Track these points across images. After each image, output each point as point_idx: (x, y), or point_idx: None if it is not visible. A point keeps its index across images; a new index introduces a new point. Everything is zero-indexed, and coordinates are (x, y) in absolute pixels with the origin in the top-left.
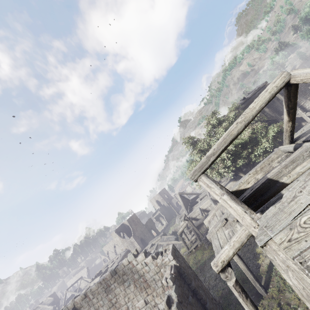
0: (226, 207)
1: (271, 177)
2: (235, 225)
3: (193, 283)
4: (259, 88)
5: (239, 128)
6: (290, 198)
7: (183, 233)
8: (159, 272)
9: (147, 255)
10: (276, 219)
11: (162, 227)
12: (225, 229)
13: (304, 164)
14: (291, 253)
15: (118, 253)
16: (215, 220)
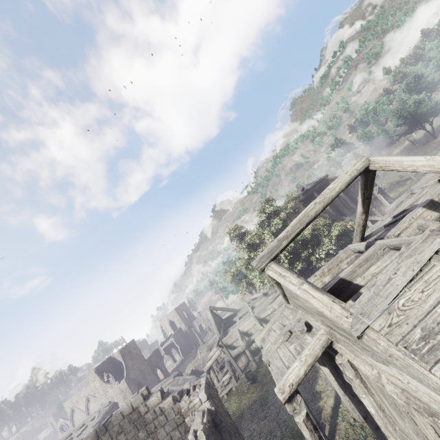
0: (307, 298)
1: (344, 277)
2: (303, 337)
3: (233, 438)
4: (320, 181)
5: (317, 209)
6: (385, 280)
7: (211, 370)
8: (182, 424)
9: (165, 396)
10: (372, 304)
11: (174, 365)
12: (290, 344)
13: (379, 264)
14: (393, 338)
15: (92, 411)
16: (273, 335)
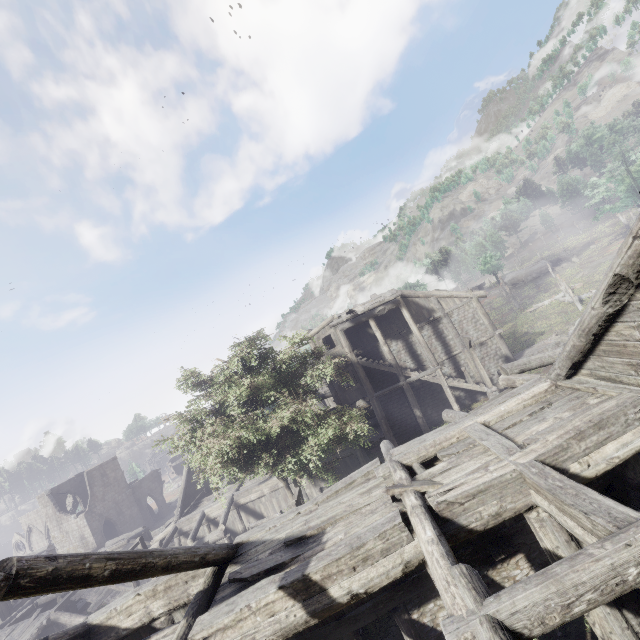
0: None
1: None
2: None
3: None
4: (384, 301)
5: None
6: None
7: None
8: None
9: None
10: None
11: None
12: None
13: None
14: None
15: None
16: None
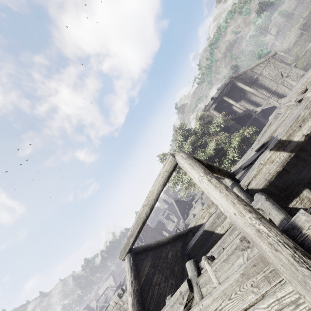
0: None
1: (206, 229)
2: None
3: None
4: (226, 85)
5: (146, 211)
6: None
7: None
8: None
9: None
10: None
11: (174, 225)
12: None
13: None
14: None
15: None
16: None
